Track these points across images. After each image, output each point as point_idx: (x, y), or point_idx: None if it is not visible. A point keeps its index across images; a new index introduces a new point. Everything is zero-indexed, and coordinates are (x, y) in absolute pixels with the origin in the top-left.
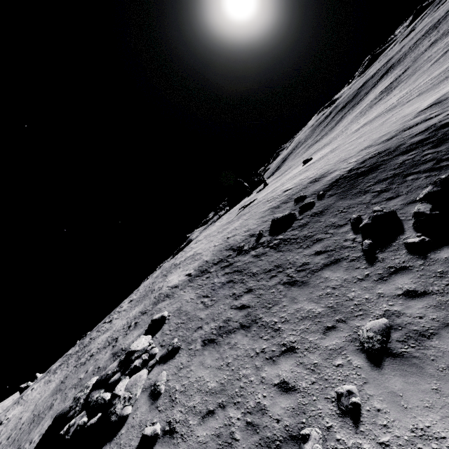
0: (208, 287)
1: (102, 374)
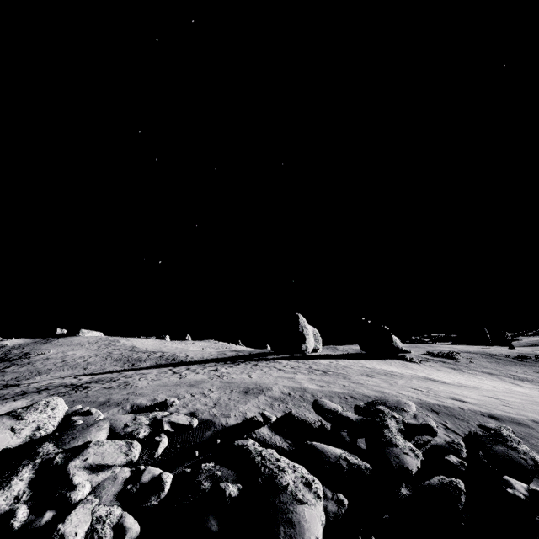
0: (478, 355)
1: (441, 351)
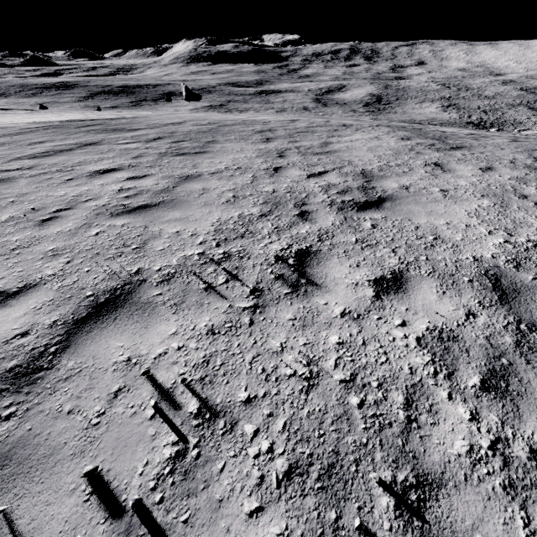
0: None
1: None
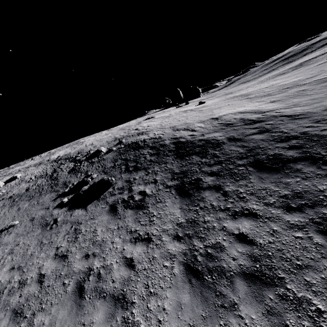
0: (43, 171)
1: None
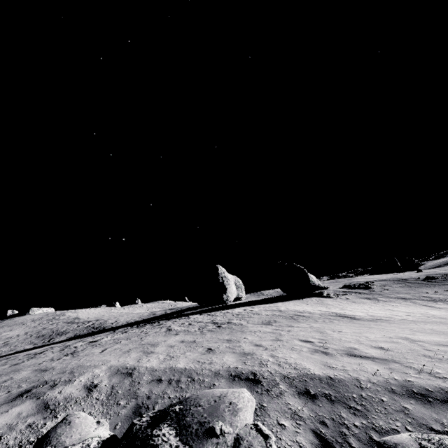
0: (391, 282)
1: (357, 283)
